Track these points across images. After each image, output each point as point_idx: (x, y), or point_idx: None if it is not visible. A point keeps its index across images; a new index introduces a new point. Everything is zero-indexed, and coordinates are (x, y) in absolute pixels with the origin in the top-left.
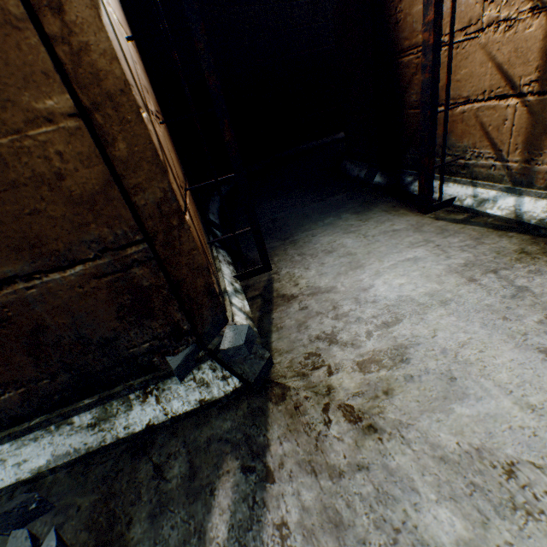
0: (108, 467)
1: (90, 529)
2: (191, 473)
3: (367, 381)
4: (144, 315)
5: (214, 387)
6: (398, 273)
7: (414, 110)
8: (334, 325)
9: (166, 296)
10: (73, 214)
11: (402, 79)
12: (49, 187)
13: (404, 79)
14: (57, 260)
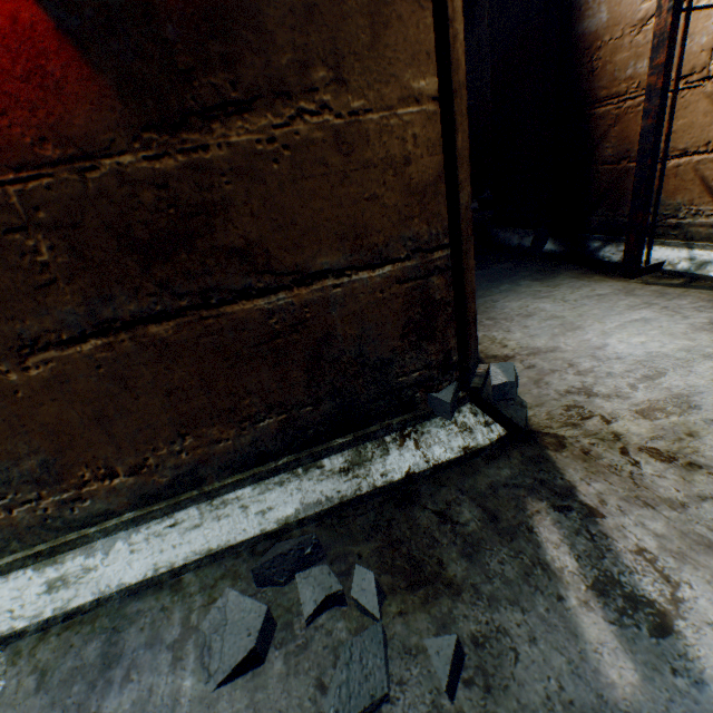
0: (372, 517)
1: (390, 572)
2: (488, 516)
3: (660, 426)
4: (424, 336)
5: (478, 433)
6: (632, 333)
7: (607, 166)
8: (581, 380)
9: (448, 315)
10: (402, 205)
11: (594, 131)
12: (393, 172)
13: (597, 131)
14: (371, 256)
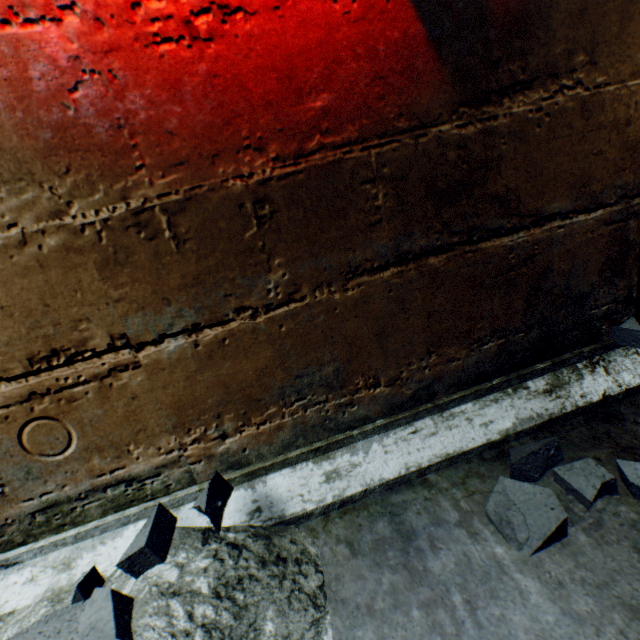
0: (585, 431)
1: None
2: None
3: None
4: (616, 273)
5: None
6: None
7: None
8: None
9: (634, 255)
10: (617, 159)
11: None
12: (615, 132)
13: None
14: (589, 202)
